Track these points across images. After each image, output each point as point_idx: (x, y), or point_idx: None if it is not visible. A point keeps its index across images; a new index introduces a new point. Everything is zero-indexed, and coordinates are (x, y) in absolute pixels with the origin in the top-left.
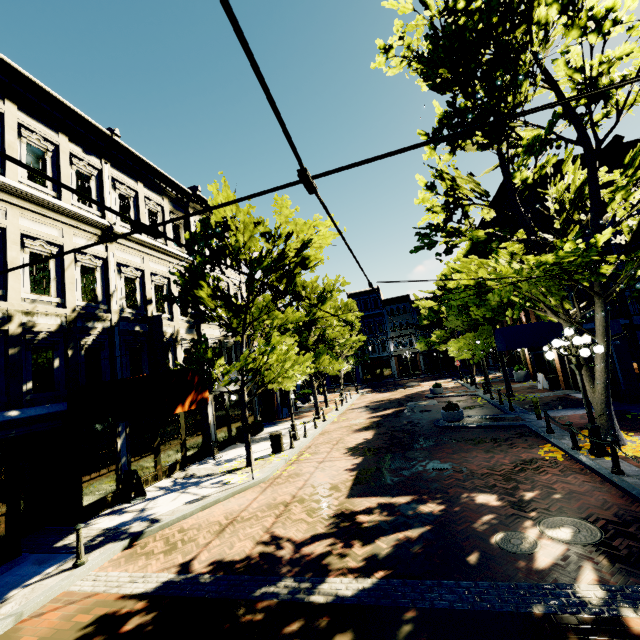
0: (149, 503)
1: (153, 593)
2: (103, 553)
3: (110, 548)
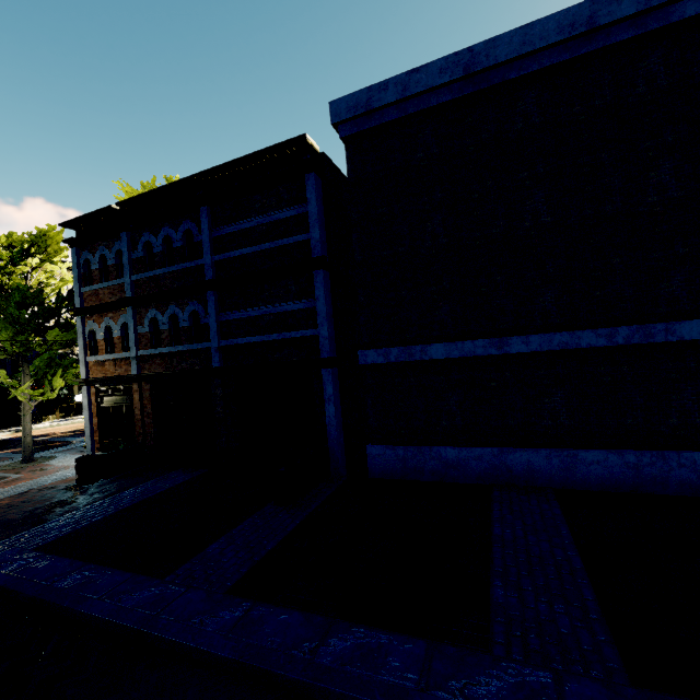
0: (39, 425)
1: (3, 439)
2: (3, 433)
3: (6, 432)
